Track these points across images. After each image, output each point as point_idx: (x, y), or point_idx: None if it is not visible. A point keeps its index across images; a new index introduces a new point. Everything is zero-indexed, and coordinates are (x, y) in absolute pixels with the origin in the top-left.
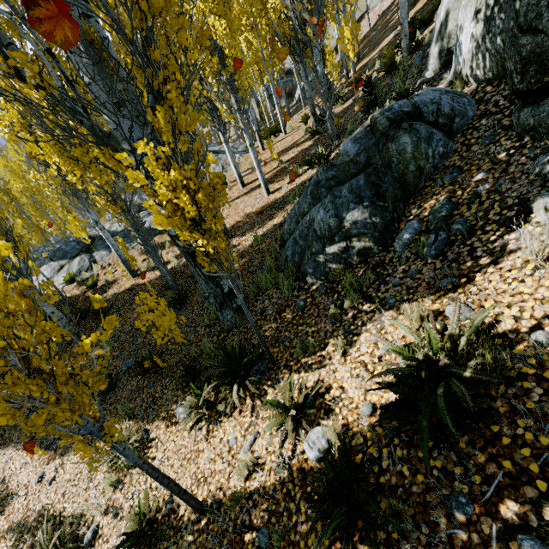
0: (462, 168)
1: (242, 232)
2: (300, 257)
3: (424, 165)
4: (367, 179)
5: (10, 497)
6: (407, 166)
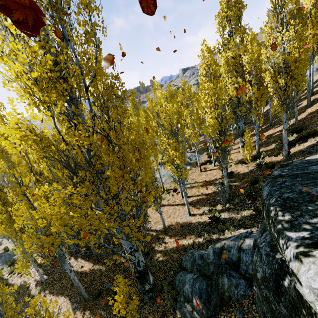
0: (244, 314)
1: (171, 234)
2: (179, 290)
3: (232, 296)
4: (206, 287)
5: None
6: (224, 292)
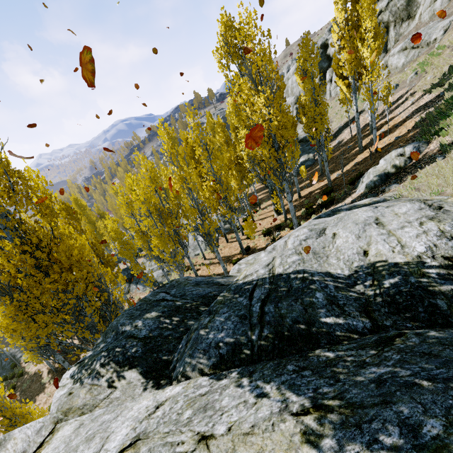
0: None
1: None
2: None
3: None
4: None
5: None
6: None
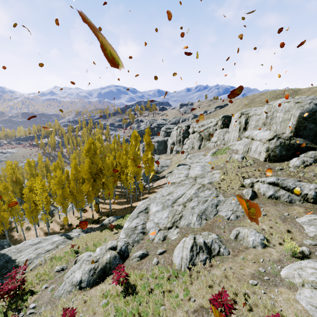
0: None
1: None
2: None
3: None
4: None
5: None
6: None
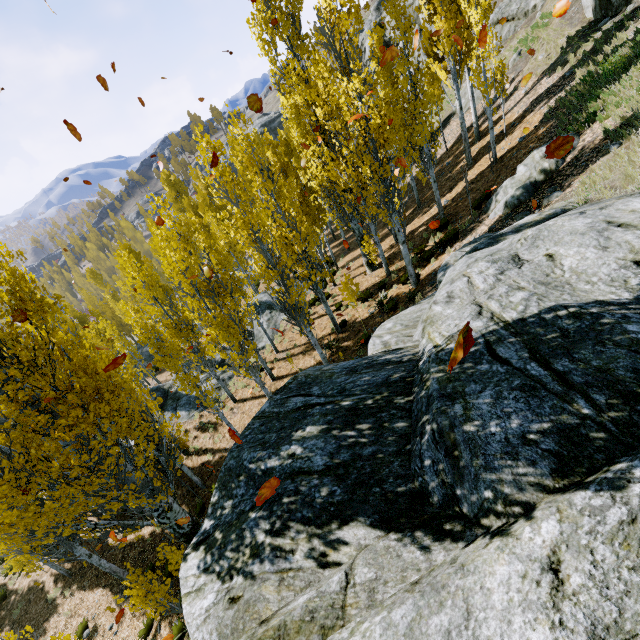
0: None
1: None
2: None
3: None
4: None
5: (96, 633)
6: None
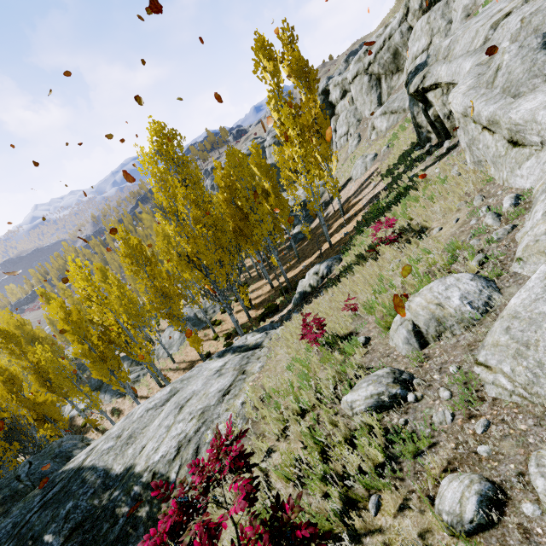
0: None
1: None
2: None
3: None
4: None
5: None
6: None
